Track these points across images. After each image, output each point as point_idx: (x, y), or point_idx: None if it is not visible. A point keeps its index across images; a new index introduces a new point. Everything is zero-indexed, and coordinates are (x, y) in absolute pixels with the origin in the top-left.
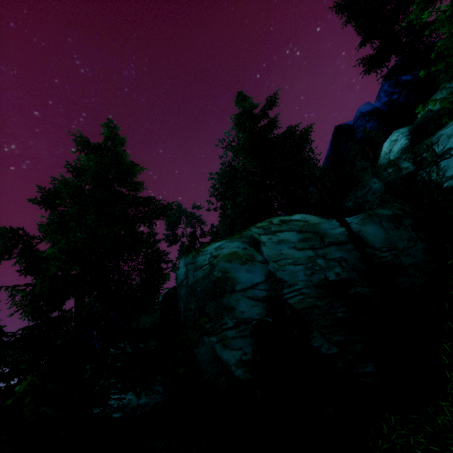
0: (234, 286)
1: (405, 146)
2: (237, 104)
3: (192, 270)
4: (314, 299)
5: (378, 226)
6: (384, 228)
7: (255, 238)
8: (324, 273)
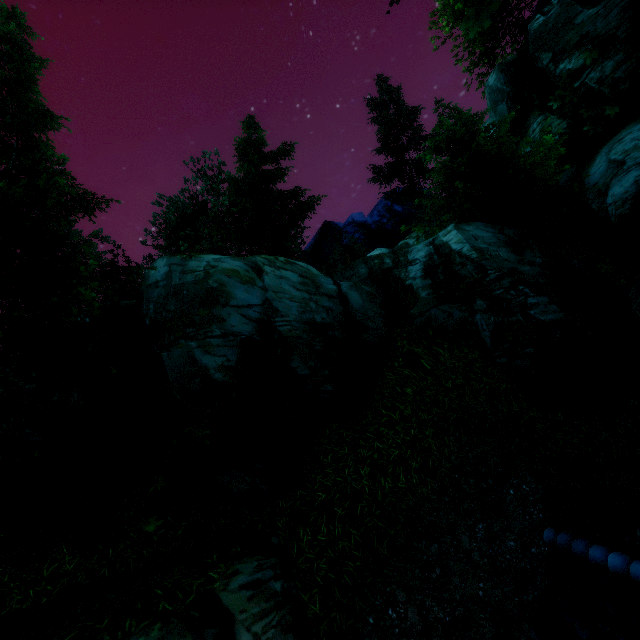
0: (229, 300)
1: None
2: (244, 127)
3: (180, 271)
4: (301, 331)
5: (359, 295)
6: (363, 299)
7: (259, 265)
8: (313, 315)
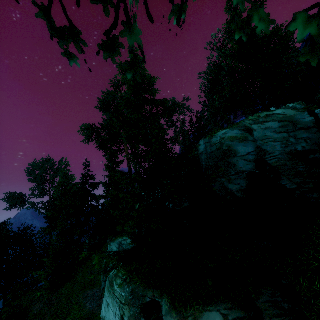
0: (235, 154)
1: None
2: (227, 12)
3: (209, 146)
4: (285, 161)
5: None
6: None
7: (248, 127)
8: (294, 146)
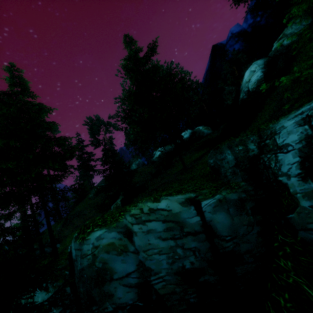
0: (112, 275)
1: (260, 78)
2: (125, 46)
3: (80, 256)
4: (174, 285)
5: (226, 213)
6: (230, 215)
7: (128, 228)
8: (182, 262)
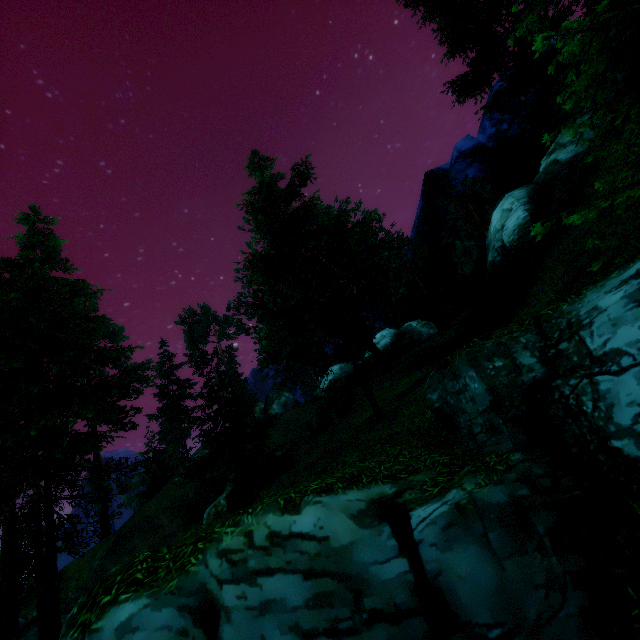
0: None
1: (524, 221)
2: (251, 172)
3: None
4: None
5: (480, 548)
6: (494, 553)
7: (209, 594)
8: None
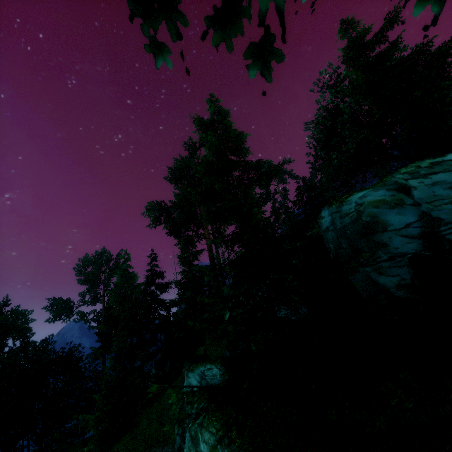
0: (384, 227)
1: None
2: (342, 36)
3: (338, 217)
4: None
5: None
6: None
7: (401, 184)
8: None
